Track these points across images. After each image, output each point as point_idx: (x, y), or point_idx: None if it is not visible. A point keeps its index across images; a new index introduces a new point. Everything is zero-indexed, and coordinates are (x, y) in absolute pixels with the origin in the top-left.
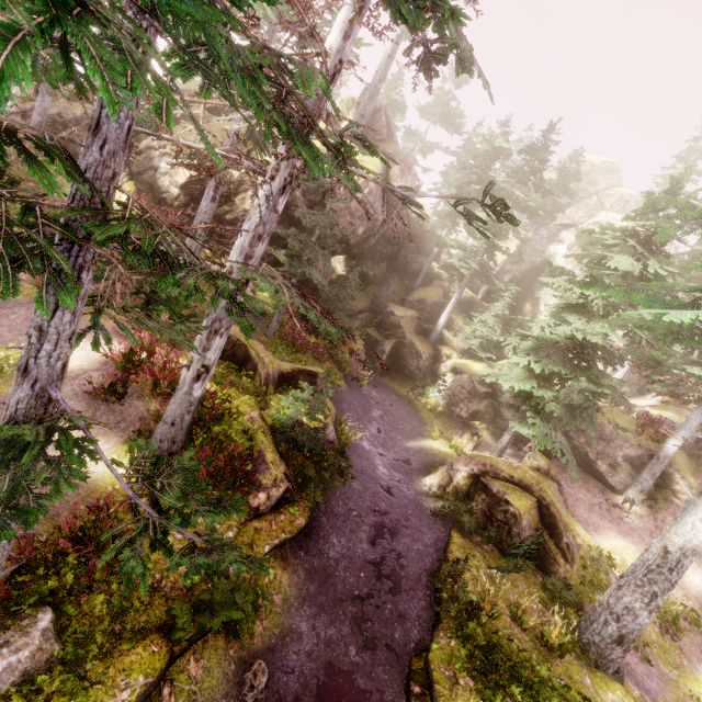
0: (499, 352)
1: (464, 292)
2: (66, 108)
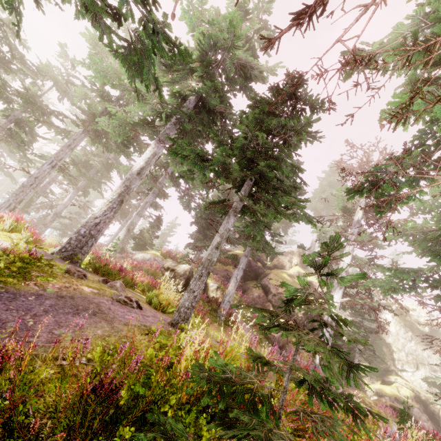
0: (387, 378)
1: (343, 338)
2: (227, 270)
